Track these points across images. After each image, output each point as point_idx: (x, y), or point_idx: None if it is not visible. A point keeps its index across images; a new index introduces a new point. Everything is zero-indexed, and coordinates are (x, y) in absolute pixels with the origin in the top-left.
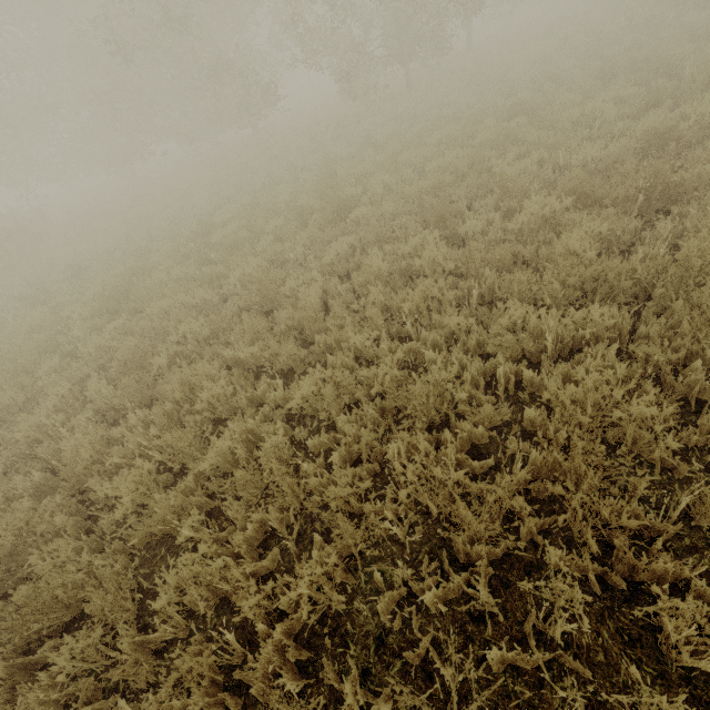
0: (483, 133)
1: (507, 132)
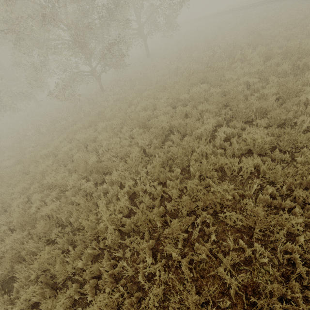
0: (45, 211)
1: (43, 231)
